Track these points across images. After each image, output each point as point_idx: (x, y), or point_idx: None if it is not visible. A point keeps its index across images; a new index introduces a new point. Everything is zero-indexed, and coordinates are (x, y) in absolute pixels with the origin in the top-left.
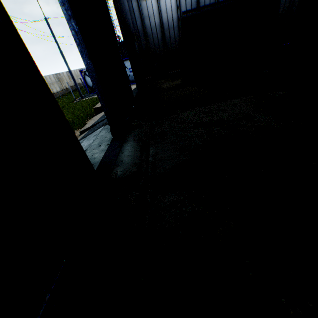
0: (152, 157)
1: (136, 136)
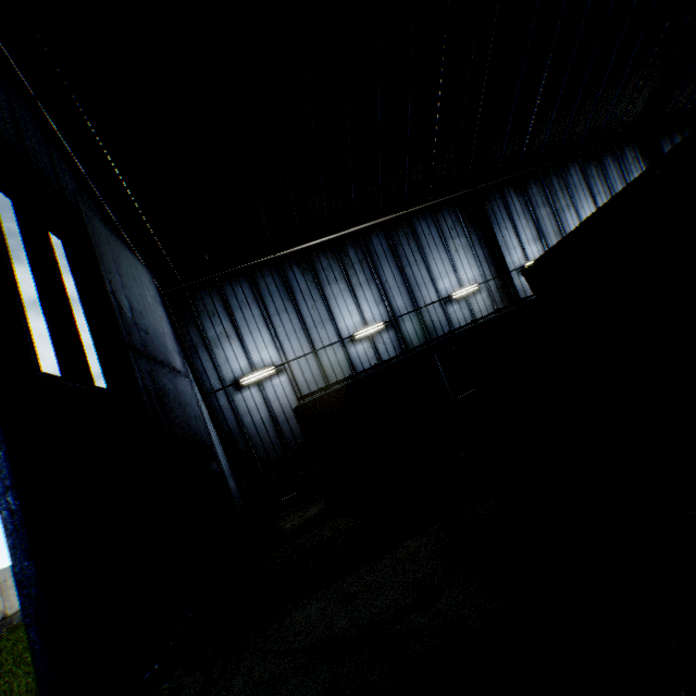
0: None
1: None
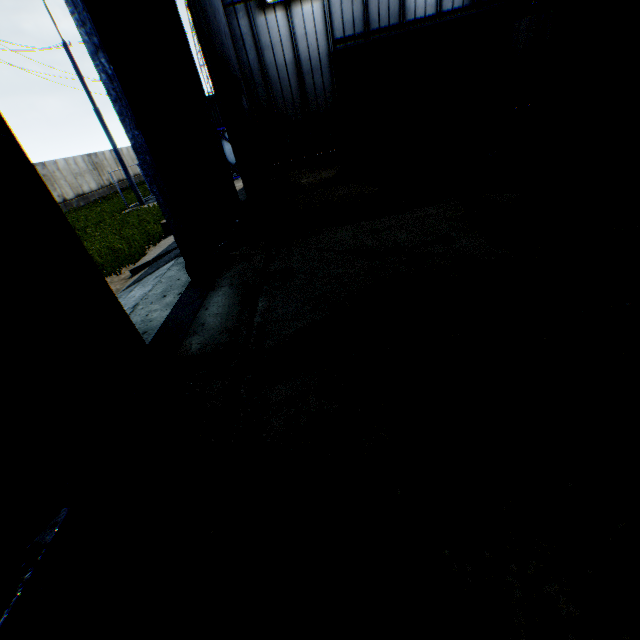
0: (261, 316)
1: (237, 278)
